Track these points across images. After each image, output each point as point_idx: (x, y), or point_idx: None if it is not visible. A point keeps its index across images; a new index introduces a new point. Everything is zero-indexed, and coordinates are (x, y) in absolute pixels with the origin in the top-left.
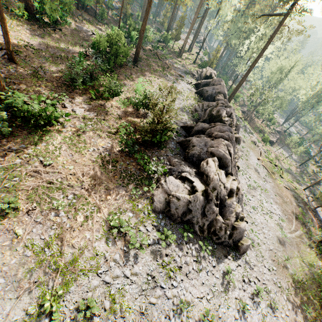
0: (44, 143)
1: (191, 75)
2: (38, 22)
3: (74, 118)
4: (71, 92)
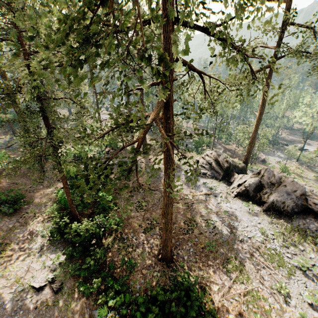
0: None
1: (200, 175)
2: None
3: None
4: None
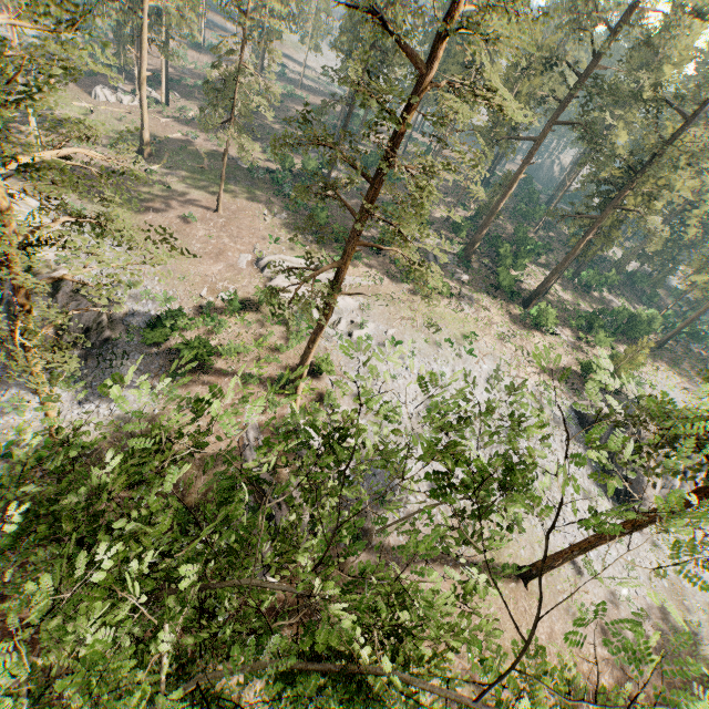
0: (533, 335)
1: None
2: (574, 283)
3: (557, 338)
4: (565, 327)
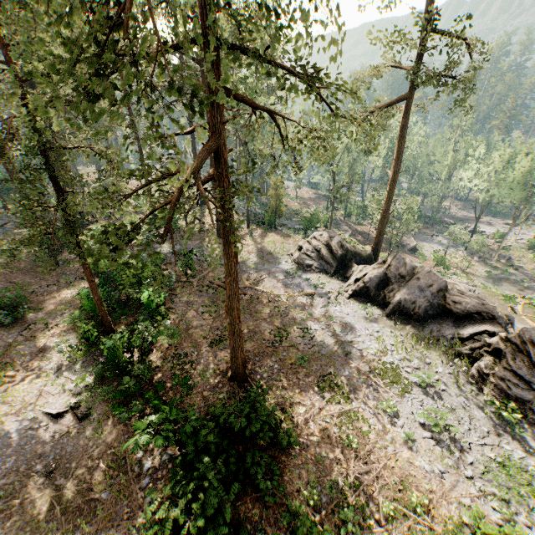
0: None
1: (303, 269)
2: None
3: None
4: None
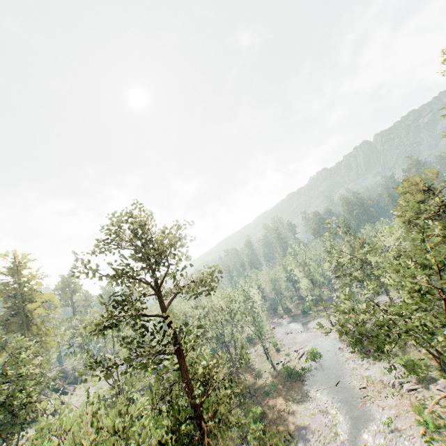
0: None
1: None
2: None
3: None
4: None
